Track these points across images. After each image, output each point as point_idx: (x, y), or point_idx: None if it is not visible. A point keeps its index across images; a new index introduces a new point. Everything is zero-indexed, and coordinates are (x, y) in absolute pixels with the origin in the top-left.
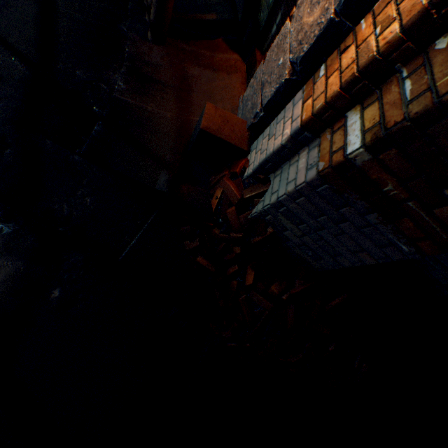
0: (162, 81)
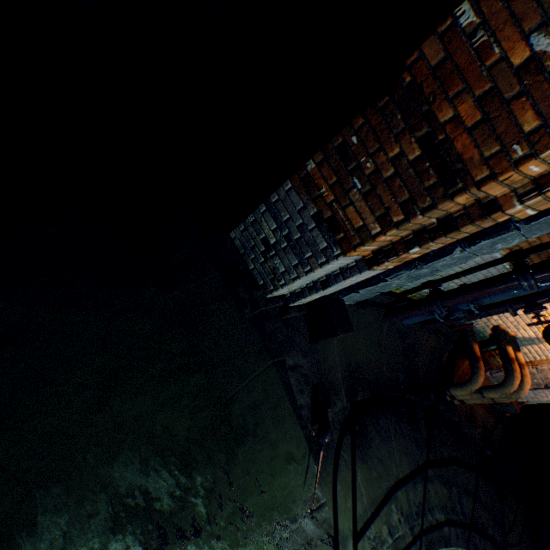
0: (469, 407)
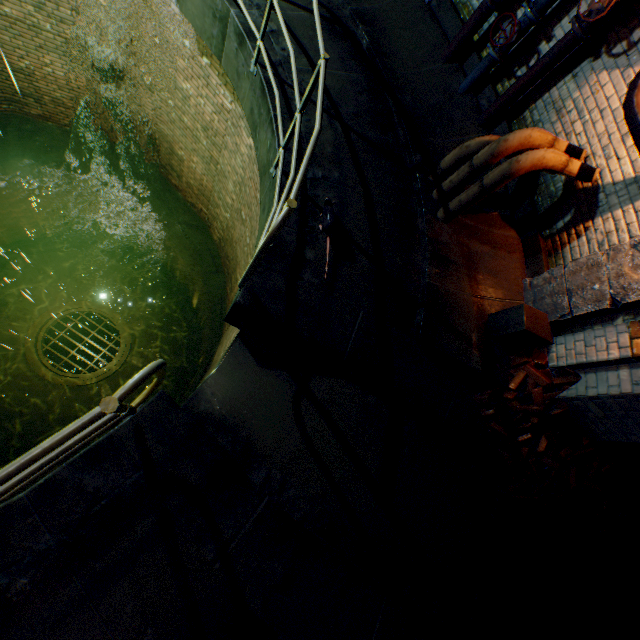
0: (454, 260)
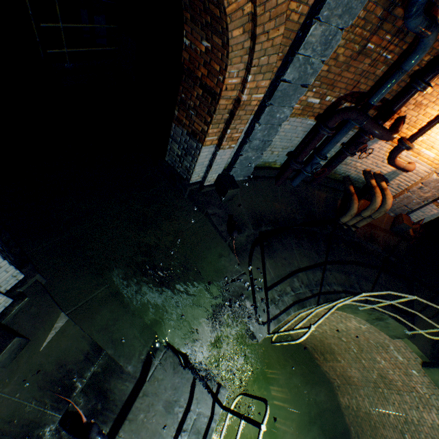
0: (369, 232)
